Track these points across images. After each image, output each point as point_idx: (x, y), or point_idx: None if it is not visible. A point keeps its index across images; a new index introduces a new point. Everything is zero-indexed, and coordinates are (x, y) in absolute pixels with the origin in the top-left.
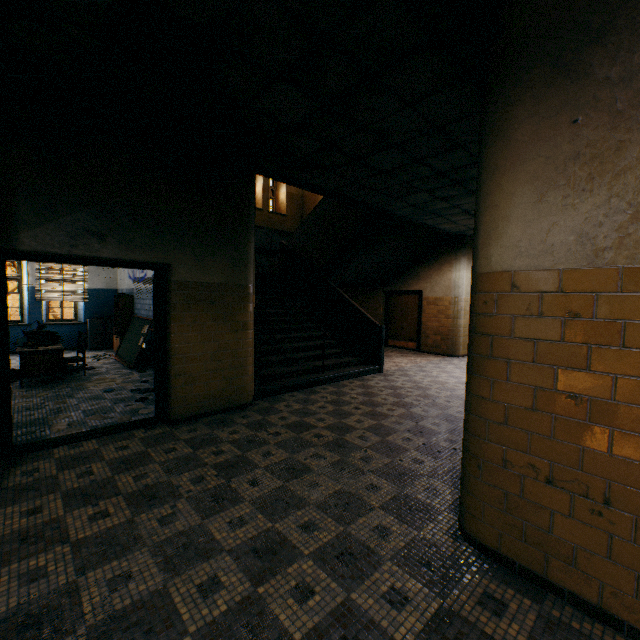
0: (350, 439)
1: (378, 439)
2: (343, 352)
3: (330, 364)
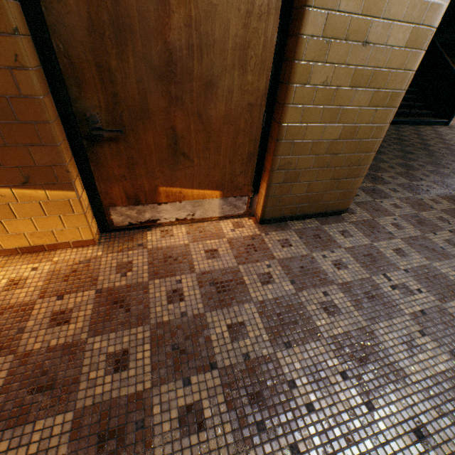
0: (431, 149)
1: (448, 152)
2: (423, 106)
3: (413, 113)
